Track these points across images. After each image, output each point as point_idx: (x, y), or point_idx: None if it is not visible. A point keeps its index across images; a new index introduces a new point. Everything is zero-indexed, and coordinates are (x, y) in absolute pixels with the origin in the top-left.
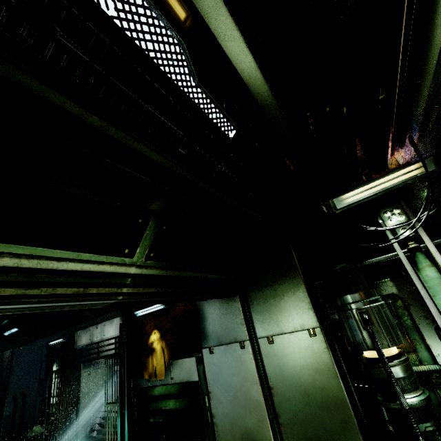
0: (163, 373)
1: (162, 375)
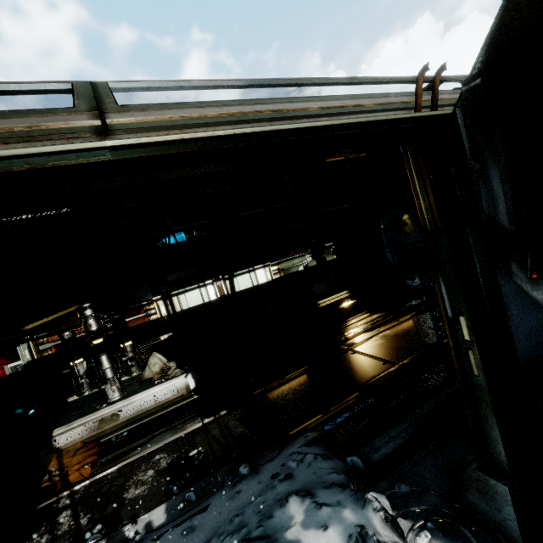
0: (413, 233)
1: (413, 234)
